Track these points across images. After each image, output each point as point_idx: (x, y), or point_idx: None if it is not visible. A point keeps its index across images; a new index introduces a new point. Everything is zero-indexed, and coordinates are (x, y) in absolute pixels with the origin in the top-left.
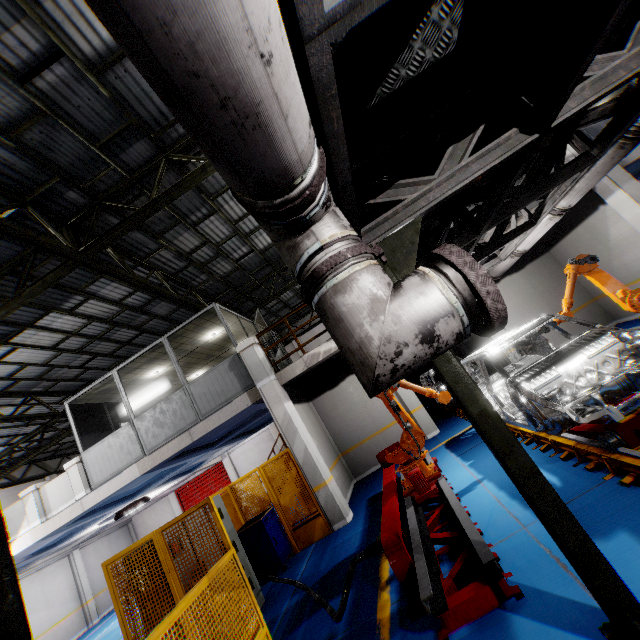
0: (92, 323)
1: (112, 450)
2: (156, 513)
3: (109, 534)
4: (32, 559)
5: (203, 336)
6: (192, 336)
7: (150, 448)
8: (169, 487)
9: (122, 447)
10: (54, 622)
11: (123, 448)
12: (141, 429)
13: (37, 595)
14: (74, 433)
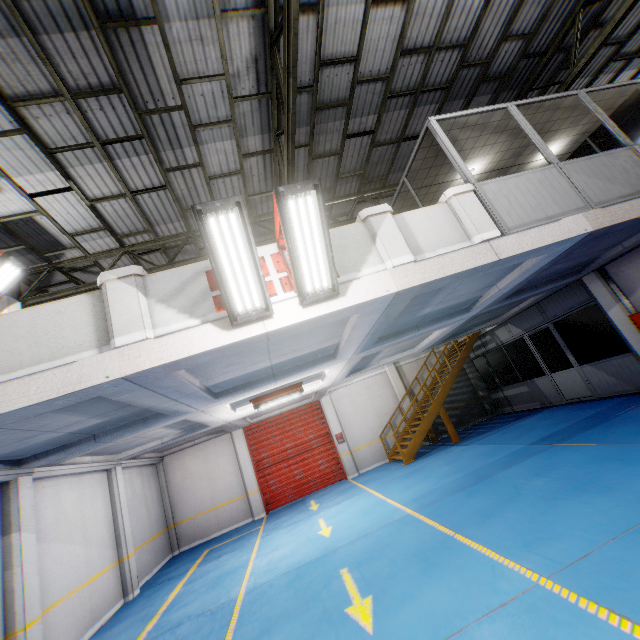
0: (454, 52)
1: (531, 190)
2: (206, 455)
3: (142, 467)
4: (194, 400)
5: (550, 144)
6: (560, 128)
7: (597, 201)
8: (299, 396)
9: (548, 190)
10: (90, 574)
11: (550, 192)
12: (575, 176)
13: (74, 515)
14: (454, 156)
